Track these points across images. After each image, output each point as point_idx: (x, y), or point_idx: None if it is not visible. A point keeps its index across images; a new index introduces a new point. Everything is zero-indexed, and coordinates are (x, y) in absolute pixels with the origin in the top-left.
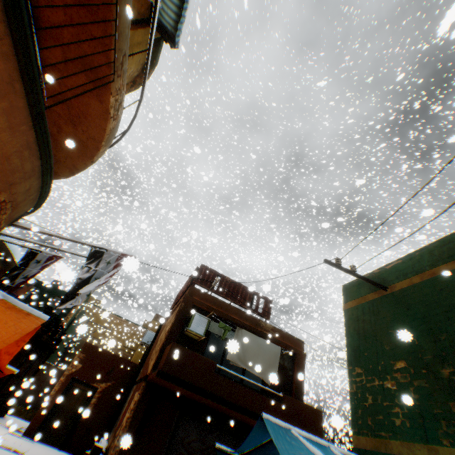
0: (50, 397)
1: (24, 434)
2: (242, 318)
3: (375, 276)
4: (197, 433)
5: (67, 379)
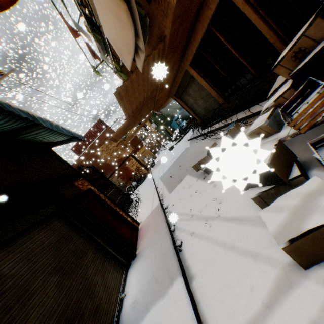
0: None
1: None
2: None
3: None
4: None
5: None
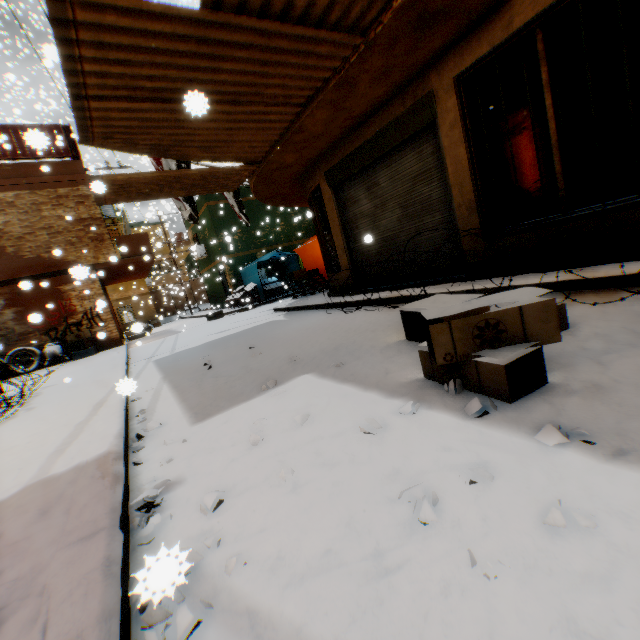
0: None
1: None
2: None
3: None
4: None
5: None
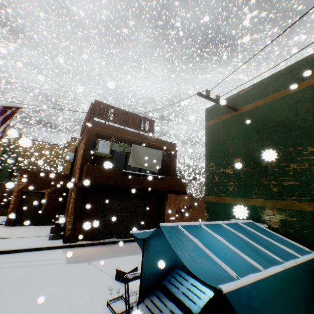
0: (13, 205)
1: (6, 226)
2: (135, 136)
3: (230, 101)
4: (118, 203)
5: (19, 193)
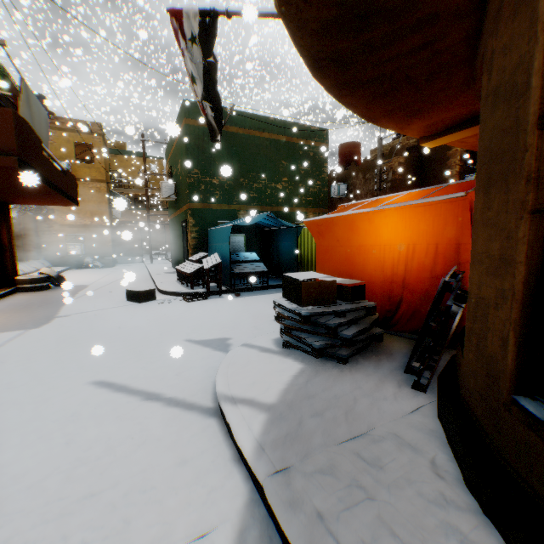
0: None
1: None
2: None
3: None
4: None
5: None
